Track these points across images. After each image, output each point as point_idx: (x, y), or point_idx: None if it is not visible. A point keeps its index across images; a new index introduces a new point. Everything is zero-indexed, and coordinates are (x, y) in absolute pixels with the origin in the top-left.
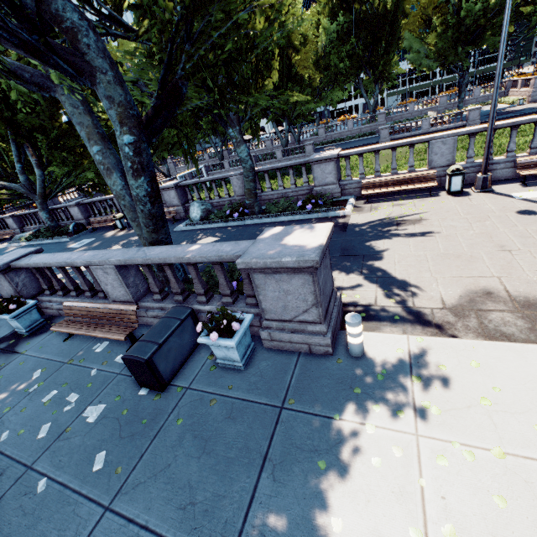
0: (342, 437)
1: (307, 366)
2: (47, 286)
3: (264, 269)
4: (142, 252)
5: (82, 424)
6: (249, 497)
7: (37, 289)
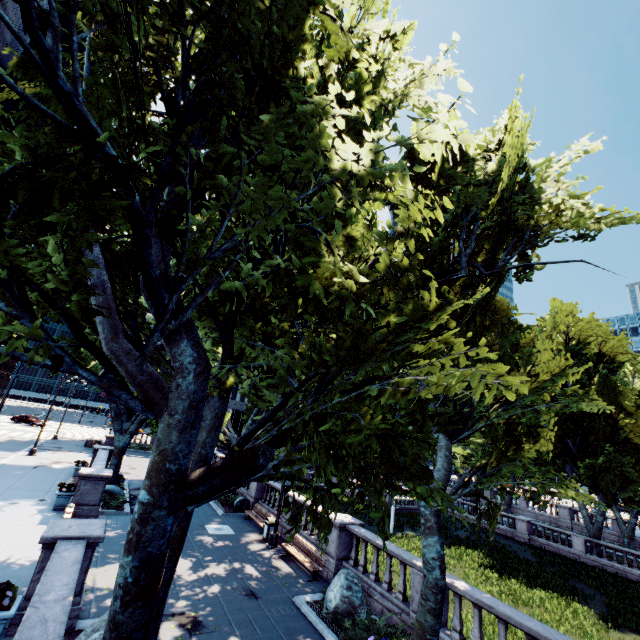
0: None
1: None
2: None
3: None
4: None
5: None
6: None
7: None
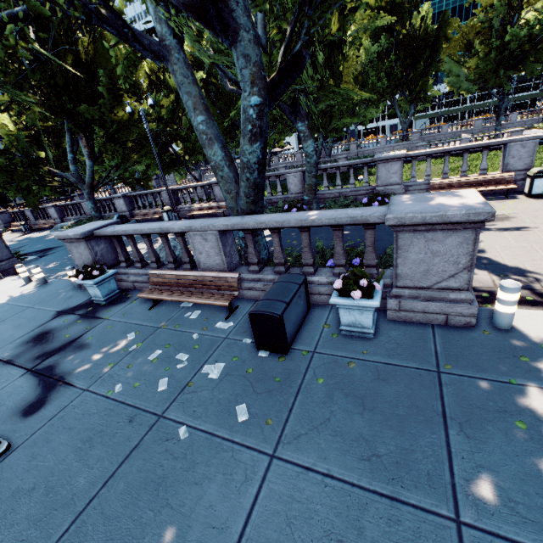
0: (531, 400)
1: (448, 336)
2: (124, 258)
3: (416, 226)
4: (249, 219)
5: (204, 379)
6: (445, 451)
7: (112, 261)
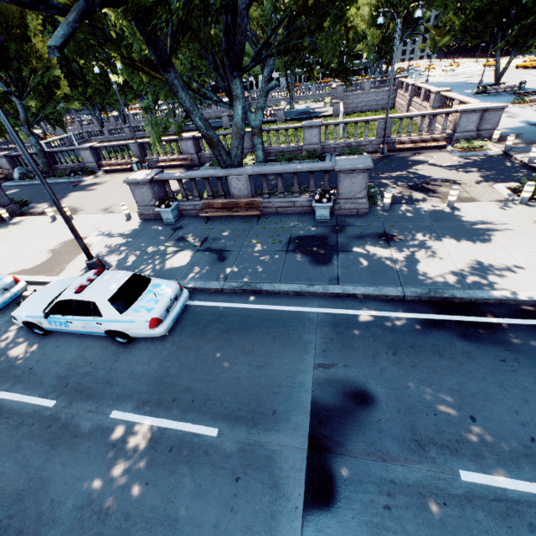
0: None
1: None
2: None
3: None
4: None
5: None
6: None
7: None
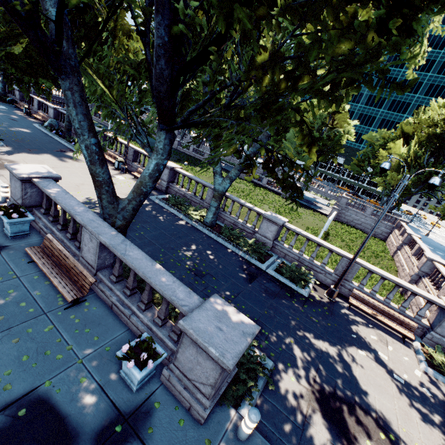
0: None
1: None
2: None
3: None
4: None
5: None
6: None
7: None
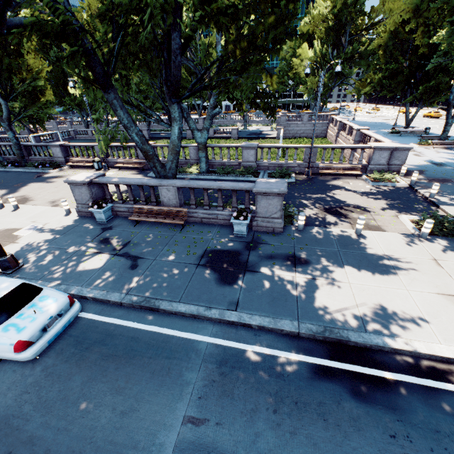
0: None
1: None
2: None
3: None
4: None
5: None
6: None
7: None
